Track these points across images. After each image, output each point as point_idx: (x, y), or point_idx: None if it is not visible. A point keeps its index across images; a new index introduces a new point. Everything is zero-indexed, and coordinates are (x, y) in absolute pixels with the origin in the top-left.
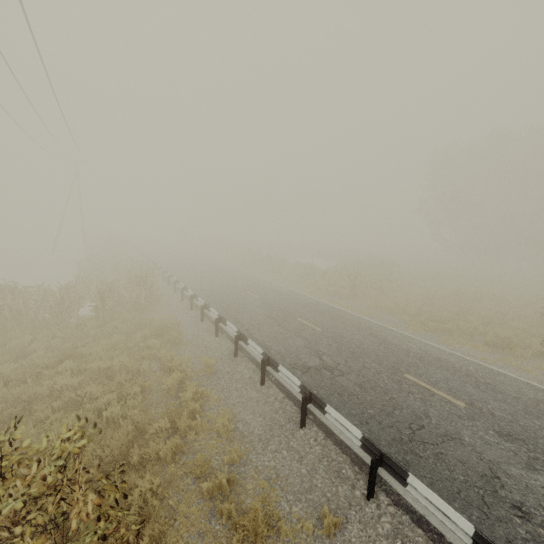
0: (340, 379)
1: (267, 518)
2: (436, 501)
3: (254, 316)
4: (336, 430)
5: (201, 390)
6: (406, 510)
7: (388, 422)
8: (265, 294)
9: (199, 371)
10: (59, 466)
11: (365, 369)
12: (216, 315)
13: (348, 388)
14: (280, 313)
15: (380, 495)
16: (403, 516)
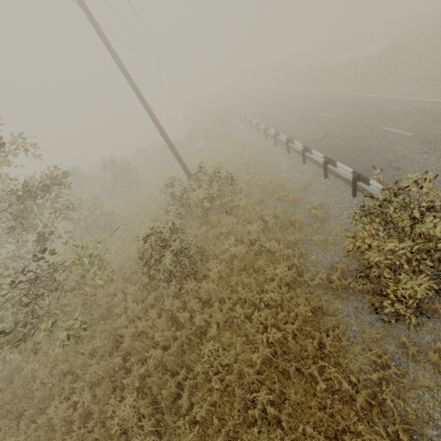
0: (333, 140)
1: (280, 185)
2: (343, 167)
3: (290, 121)
4: (320, 161)
5: (258, 161)
6: (340, 178)
7: (351, 152)
8: (301, 104)
9: (257, 156)
10: (214, 169)
11: (353, 131)
12: (264, 127)
13: (336, 143)
14: (308, 114)
15: (331, 176)
16: (337, 180)
